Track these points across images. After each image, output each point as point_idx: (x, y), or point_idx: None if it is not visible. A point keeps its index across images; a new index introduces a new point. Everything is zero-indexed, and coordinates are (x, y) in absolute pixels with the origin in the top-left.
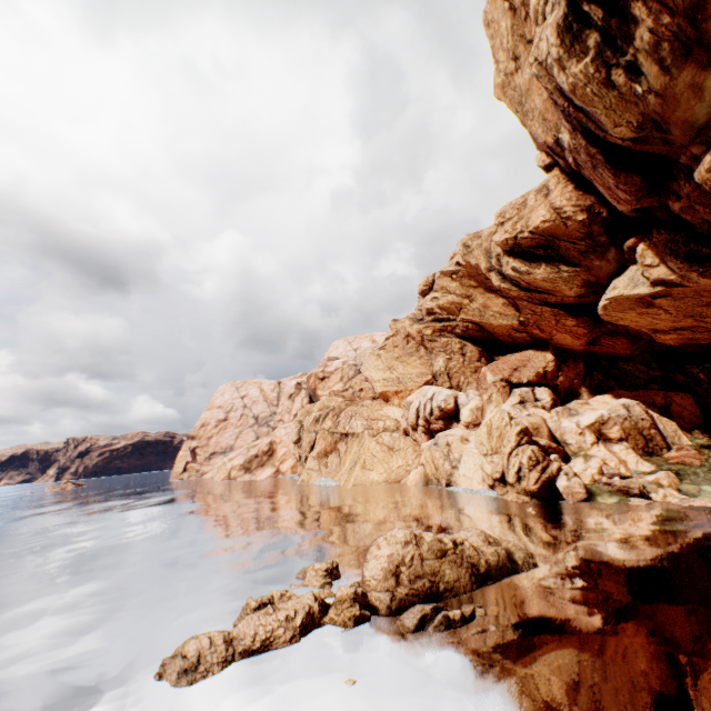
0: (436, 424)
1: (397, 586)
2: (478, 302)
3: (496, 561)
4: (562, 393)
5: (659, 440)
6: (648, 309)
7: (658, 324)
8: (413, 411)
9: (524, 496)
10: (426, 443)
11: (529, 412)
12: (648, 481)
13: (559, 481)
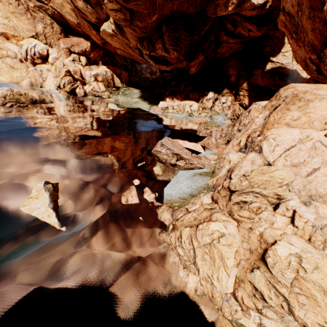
0: (38, 61)
1: (6, 100)
2: (59, 1)
3: (39, 100)
4: (93, 62)
5: (112, 84)
6: (113, 39)
7: (116, 46)
8: (24, 51)
9: (66, 93)
10: (31, 68)
11: (76, 65)
12: (103, 94)
13: (77, 90)
